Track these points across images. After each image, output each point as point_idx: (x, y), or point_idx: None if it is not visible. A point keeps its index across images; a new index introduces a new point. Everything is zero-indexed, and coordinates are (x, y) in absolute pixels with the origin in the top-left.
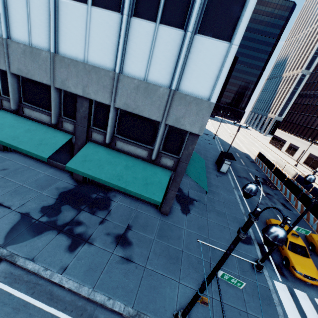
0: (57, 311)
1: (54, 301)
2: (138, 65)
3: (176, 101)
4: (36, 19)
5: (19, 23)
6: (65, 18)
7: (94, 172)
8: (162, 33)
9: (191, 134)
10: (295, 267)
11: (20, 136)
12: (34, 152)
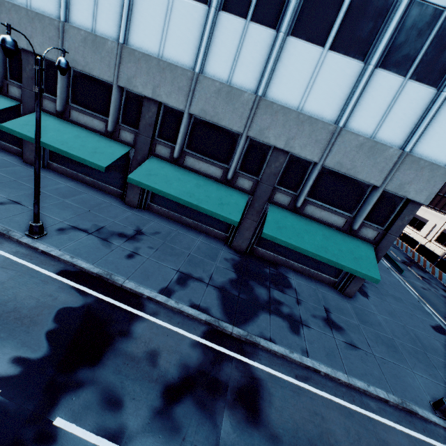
0: (331, 396)
1: (320, 386)
2: (367, 121)
3: (406, 165)
4: (247, 56)
5: (221, 57)
6: (289, 59)
7: (296, 242)
8: (409, 89)
9: (411, 203)
10: None
11: (195, 193)
12: (221, 213)
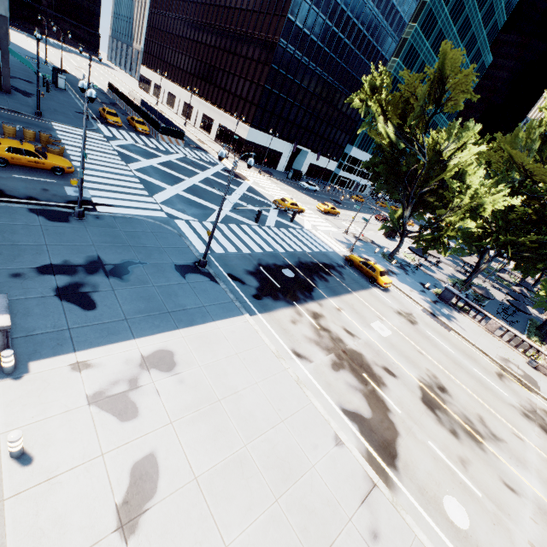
0: None
1: None
2: None
3: None
4: None
5: None
6: None
7: None
8: None
9: (0, 16)
10: (108, 119)
11: None
12: None
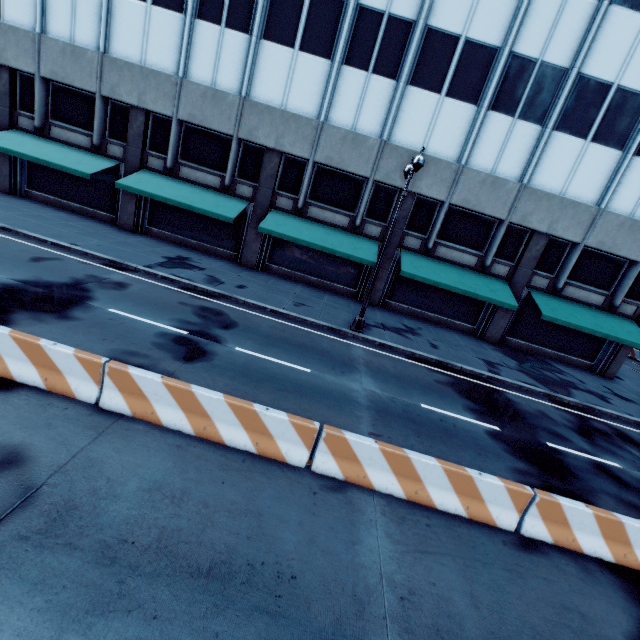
0: None
1: None
2: (626, 202)
3: None
4: (513, 149)
5: (486, 151)
6: (553, 151)
7: (574, 321)
8: None
9: None
10: None
11: (464, 282)
12: (499, 299)
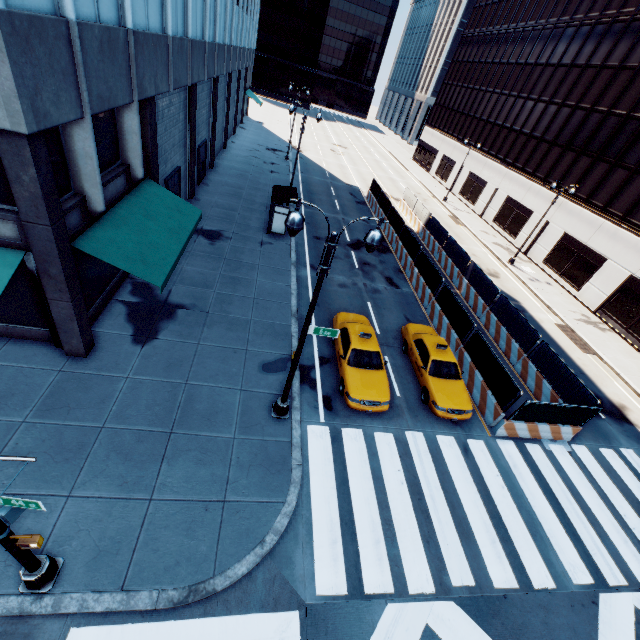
0: None
1: None
2: None
3: None
4: None
5: None
6: None
7: None
8: None
9: None
10: (349, 393)
11: None
12: None
